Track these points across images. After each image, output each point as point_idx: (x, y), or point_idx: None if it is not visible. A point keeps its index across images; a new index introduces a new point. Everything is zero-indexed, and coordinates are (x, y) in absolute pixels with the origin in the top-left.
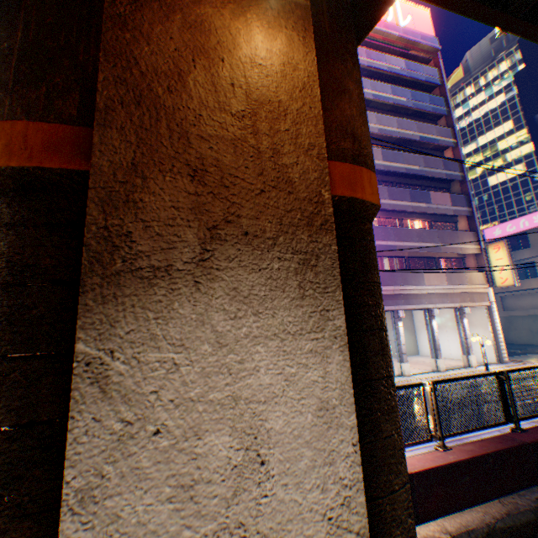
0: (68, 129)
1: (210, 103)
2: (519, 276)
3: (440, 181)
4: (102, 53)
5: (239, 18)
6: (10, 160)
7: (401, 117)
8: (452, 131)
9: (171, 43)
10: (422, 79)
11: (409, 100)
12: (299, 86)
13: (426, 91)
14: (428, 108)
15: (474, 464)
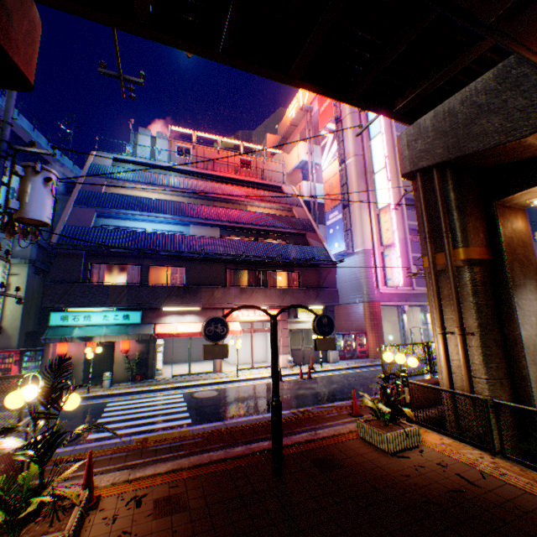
0: (483, 248)
1: (516, 244)
2: None
3: None
4: (500, 235)
5: (515, 218)
6: (477, 257)
7: None
8: None
9: (508, 229)
10: None
11: None
12: (527, 236)
13: None
14: None
15: None
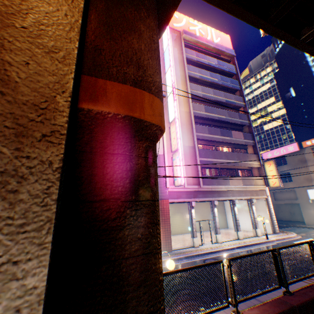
0: None
1: None
2: (282, 180)
3: (237, 125)
4: None
5: None
6: None
7: (215, 89)
8: (243, 98)
9: None
10: (226, 70)
11: (219, 80)
12: None
13: (229, 76)
14: (230, 85)
15: None
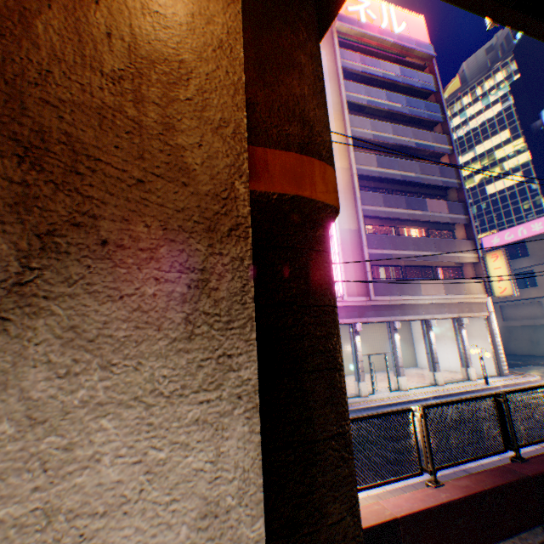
0: None
1: (69, 56)
2: (518, 285)
3: (437, 188)
4: None
5: None
6: None
7: (396, 123)
8: (448, 138)
9: None
10: (417, 85)
11: (405, 106)
12: (214, 43)
13: (422, 97)
14: (423, 114)
15: (469, 504)
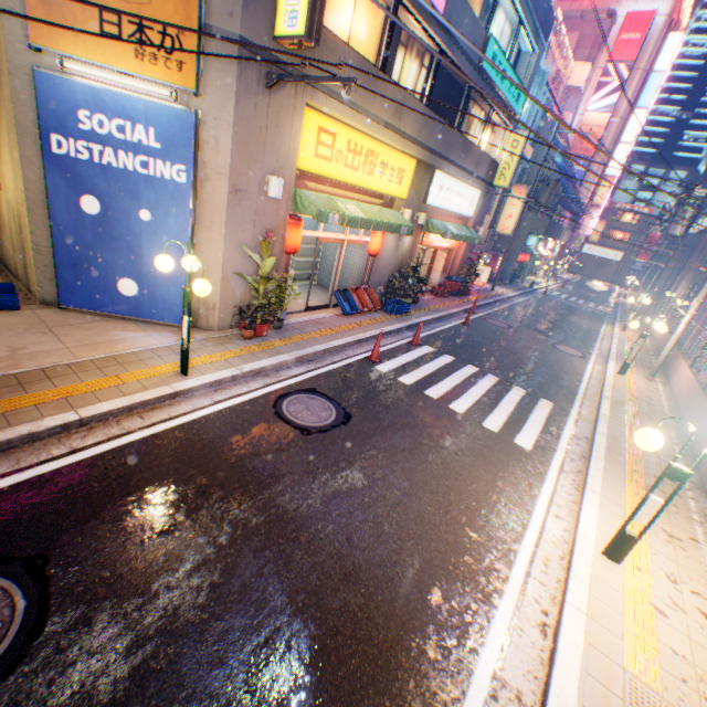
0: None
1: None
2: None
3: None
4: None
5: None
6: None
7: None
8: None
9: None
10: None
11: None
12: None
13: None
14: None
15: None
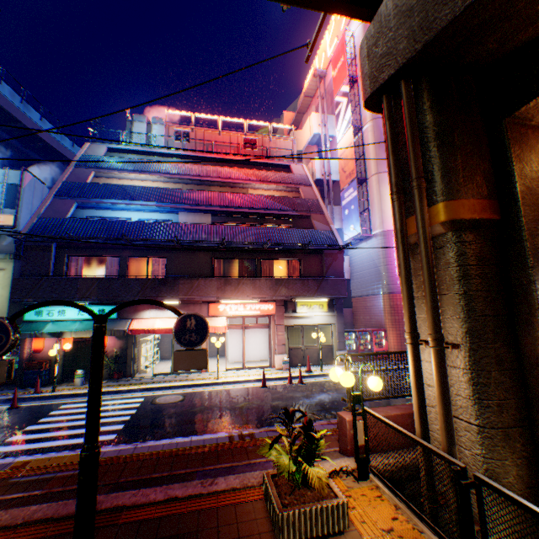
0: (484, 201)
1: None
2: None
3: None
4: (514, 174)
5: None
6: (470, 216)
7: None
8: None
9: (532, 165)
10: None
11: None
12: None
13: None
14: None
15: None
